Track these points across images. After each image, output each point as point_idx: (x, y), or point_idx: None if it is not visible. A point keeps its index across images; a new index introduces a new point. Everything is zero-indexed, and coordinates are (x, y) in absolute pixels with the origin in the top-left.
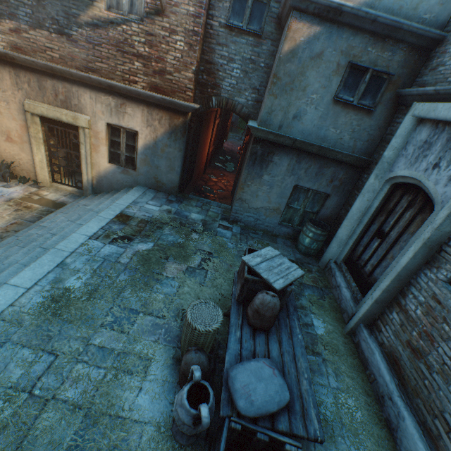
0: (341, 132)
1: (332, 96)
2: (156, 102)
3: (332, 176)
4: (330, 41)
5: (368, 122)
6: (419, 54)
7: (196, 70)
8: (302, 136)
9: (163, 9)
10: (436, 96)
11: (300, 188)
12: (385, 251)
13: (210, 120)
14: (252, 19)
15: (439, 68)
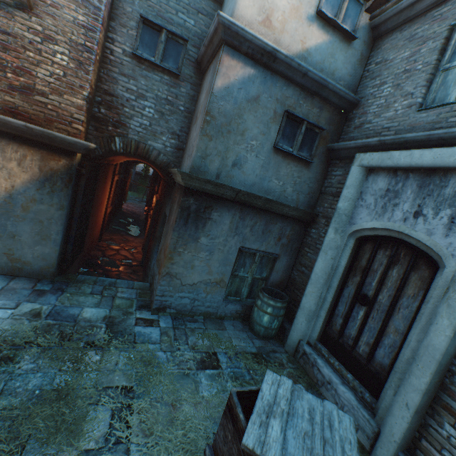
0: (284, 183)
1: (272, 145)
2: (14, 132)
3: (279, 233)
4: (266, 86)
5: (307, 175)
6: (340, 115)
7: (90, 98)
8: (244, 187)
9: (32, 3)
10: (380, 147)
11: (246, 250)
12: (380, 322)
13: (108, 174)
14: (167, 56)
15: (365, 125)
